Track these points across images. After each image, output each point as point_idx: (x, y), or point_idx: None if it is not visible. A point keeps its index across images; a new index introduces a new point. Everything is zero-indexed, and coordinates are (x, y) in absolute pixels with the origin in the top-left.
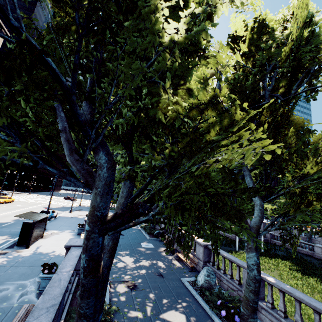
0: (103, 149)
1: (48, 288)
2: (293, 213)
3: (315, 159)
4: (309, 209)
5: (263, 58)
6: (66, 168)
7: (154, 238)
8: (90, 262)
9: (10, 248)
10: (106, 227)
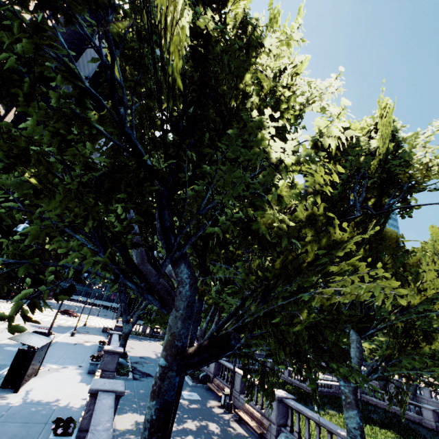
0: (185, 261)
1: None
2: (397, 355)
3: (416, 284)
4: (416, 349)
5: (352, 169)
6: (145, 283)
7: (200, 385)
8: (161, 412)
9: None
10: (188, 363)
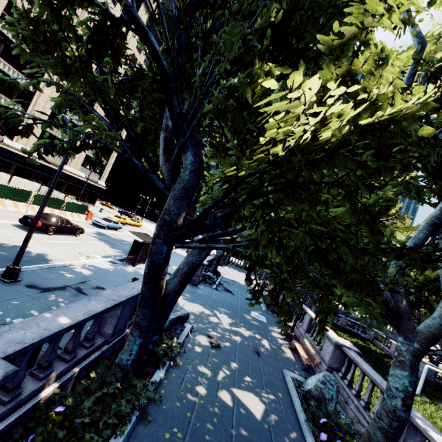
0: (192, 149)
1: (119, 288)
2: None
3: None
4: None
5: None
6: (148, 163)
7: (272, 313)
8: (151, 269)
9: (120, 261)
10: (172, 235)
